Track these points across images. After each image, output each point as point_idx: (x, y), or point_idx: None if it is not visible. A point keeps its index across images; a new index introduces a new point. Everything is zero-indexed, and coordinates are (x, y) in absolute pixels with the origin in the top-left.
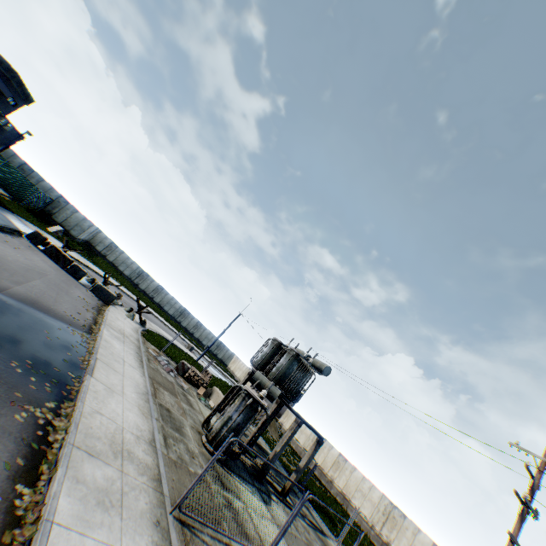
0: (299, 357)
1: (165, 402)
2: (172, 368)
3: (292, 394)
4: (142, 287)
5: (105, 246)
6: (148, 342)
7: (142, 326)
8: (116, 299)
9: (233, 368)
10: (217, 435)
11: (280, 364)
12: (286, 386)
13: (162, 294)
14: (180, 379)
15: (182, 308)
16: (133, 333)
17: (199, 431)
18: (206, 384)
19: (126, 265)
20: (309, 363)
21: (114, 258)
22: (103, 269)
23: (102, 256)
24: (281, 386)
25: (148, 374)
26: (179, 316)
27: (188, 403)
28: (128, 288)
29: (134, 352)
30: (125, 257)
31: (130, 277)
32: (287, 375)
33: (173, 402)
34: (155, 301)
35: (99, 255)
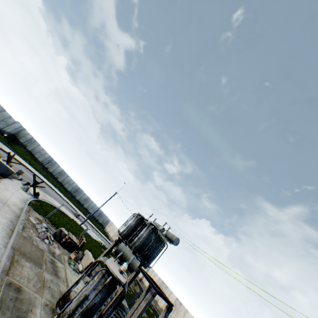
0: (156, 229)
1: (19, 277)
2: (51, 234)
3: (148, 261)
4: (50, 170)
5: (27, 139)
6: (34, 211)
7: (35, 197)
8: (18, 175)
9: (108, 229)
10: (69, 317)
11: (141, 235)
12: (144, 254)
13: (64, 176)
14: (55, 244)
15: (78, 187)
16: (20, 202)
17: (54, 307)
18: (79, 248)
19: (41, 154)
20: (163, 235)
21: (32, 148)
22: (19, 153)
23: (24, 146)
24: (140, 254)
25: (14, 244)
26: (75, 192)
27: (54, 270)
28: (37, 169)
29: (7, 221)
30: (41, 148)
31: (42, 162)
32: (146, 245)
33: (33, 274)
34: (59, 180)
35: (21, 145)
